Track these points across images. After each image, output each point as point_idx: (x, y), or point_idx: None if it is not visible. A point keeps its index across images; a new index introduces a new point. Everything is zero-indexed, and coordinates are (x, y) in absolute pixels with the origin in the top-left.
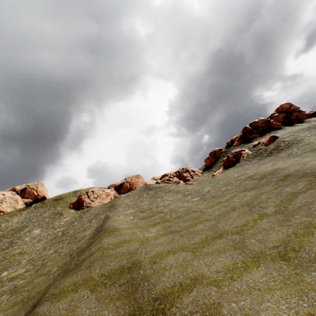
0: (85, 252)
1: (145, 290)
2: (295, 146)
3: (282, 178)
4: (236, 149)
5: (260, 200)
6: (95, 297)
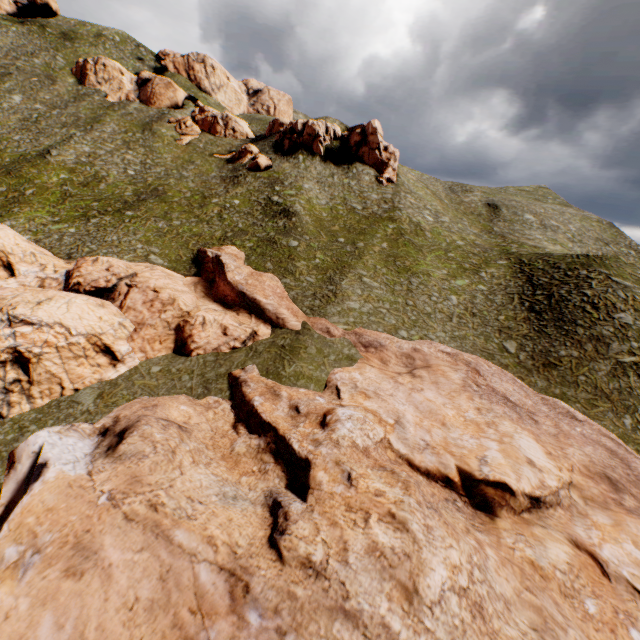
0: (22, 164)
1: (20, 197)
2: (231, 187)
3: (140, 199)
4: (250, 147)
5: (109, 200)
6: (6, 189)
